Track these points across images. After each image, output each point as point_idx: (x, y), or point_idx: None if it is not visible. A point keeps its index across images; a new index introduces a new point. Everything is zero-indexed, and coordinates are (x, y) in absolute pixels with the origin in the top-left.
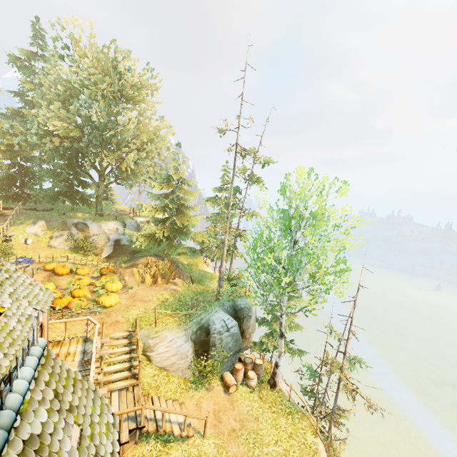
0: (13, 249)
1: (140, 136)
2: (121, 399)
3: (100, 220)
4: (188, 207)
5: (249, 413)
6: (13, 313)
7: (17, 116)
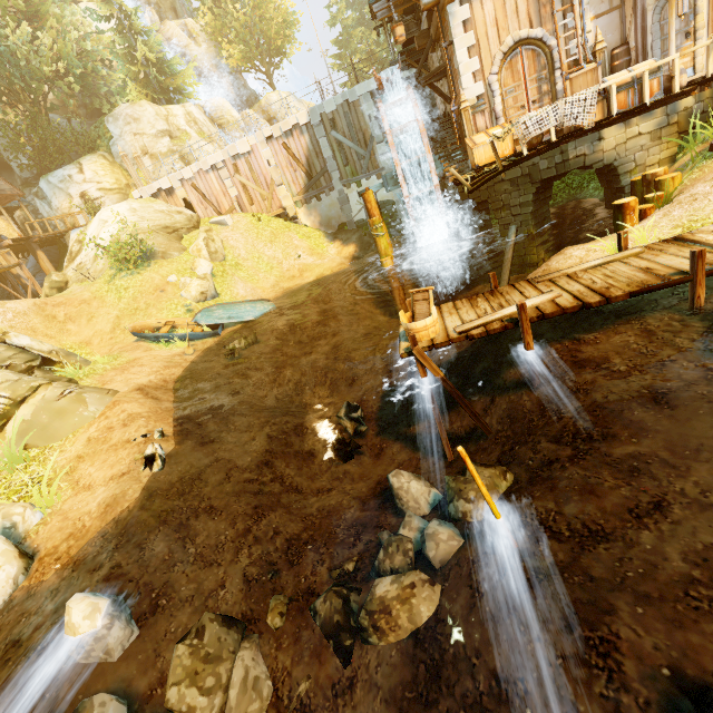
0: None
1: None
2: None
3: None
4: None
5: None
6: None
7: (360, 21)
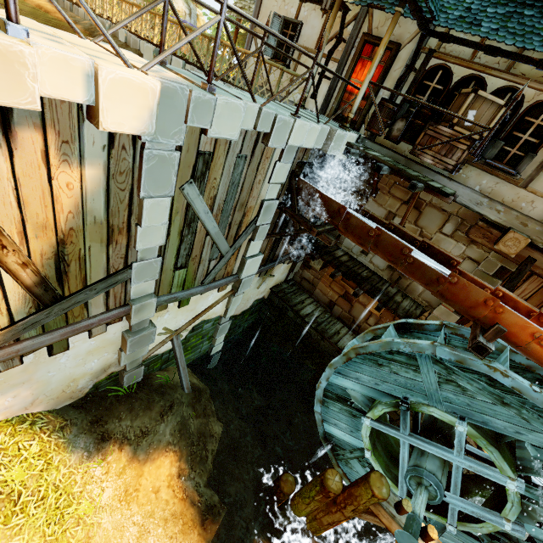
0: None
1: None
2: None
3: None
4: None
5: None
6: None
7: None
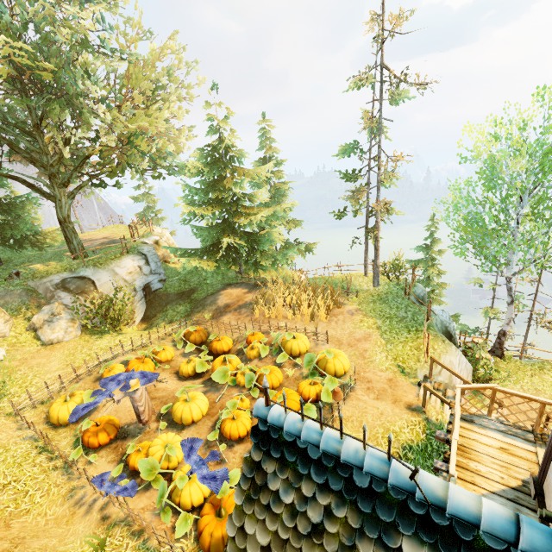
0: None
1: (134, 73)
2: None
3: (104, 262)
4: (251, 196)
5: (526, 389)
6: None
7: None
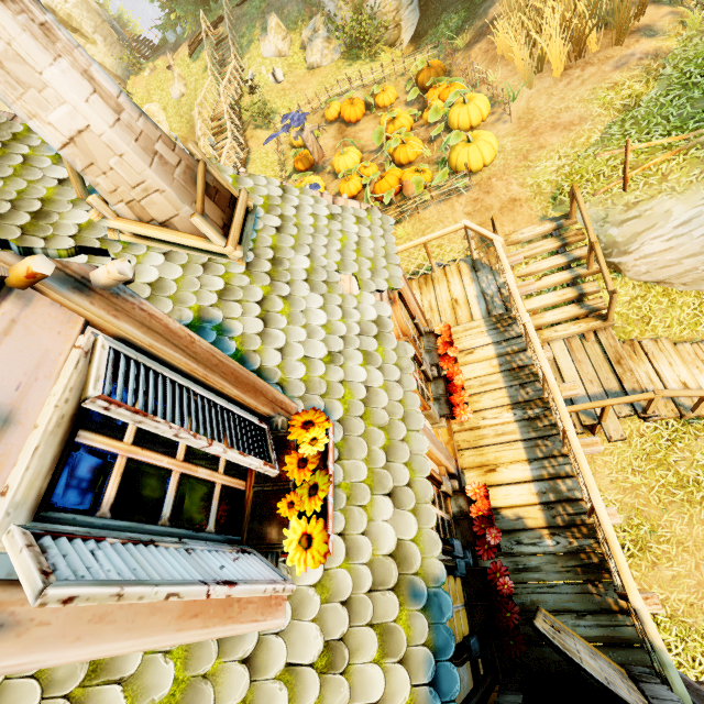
0: (268, 103)
1: None
2: (575, 355)
3: None
4: None
5: None
6: (343, 336)
7: None
